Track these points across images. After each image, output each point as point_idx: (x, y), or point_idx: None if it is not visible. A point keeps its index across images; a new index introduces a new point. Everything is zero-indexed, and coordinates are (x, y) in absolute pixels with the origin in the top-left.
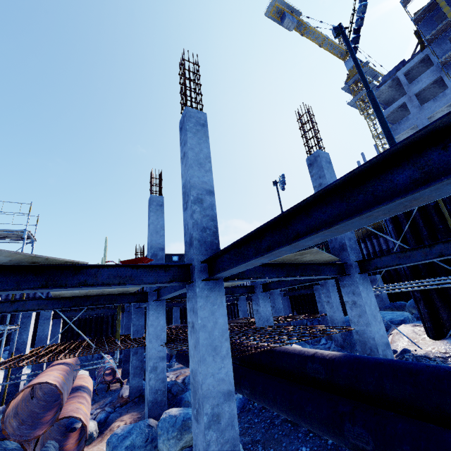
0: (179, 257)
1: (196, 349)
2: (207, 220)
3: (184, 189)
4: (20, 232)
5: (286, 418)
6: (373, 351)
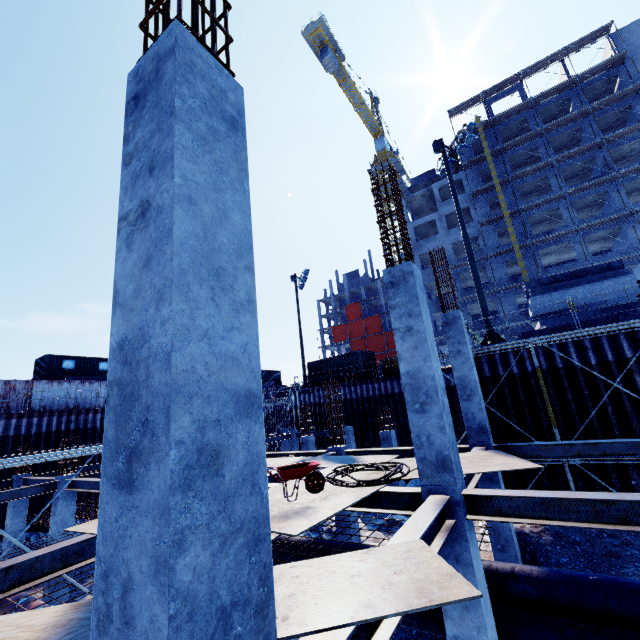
0: None
1: (470, 611)
2: (451, 432)
3: (411, 380)
4: None
5: (433, 636)
6: (509, 542)
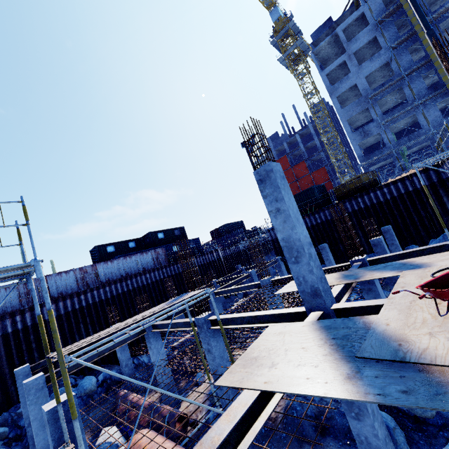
0: (136, 242)
1: None
2: None
3: None
4: (27, 269)
5: None
6: None
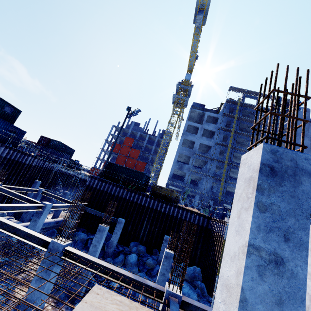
0: None
1: None
2: None
3: None
4: None
5: None
6: None
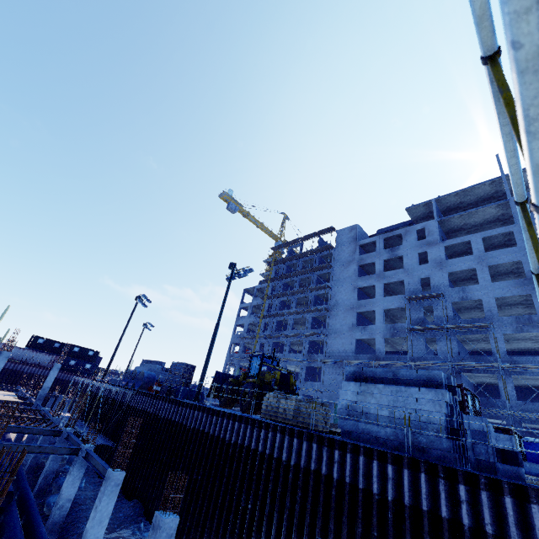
0: (61, 345)
1: None
2: None
3: None
4: None
5: None
6: None
